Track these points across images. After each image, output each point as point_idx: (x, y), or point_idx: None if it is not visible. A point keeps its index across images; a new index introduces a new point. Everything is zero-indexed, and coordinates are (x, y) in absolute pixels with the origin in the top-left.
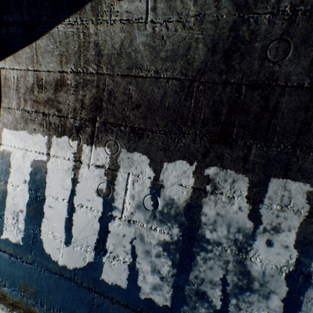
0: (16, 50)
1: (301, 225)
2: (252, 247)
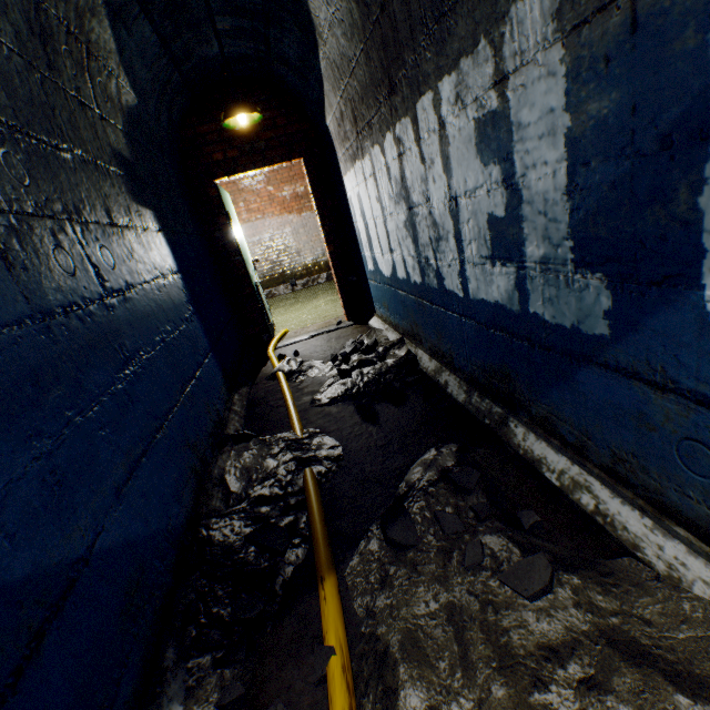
0: (324, 105)
1: (439, 145)
2: (430, 193)
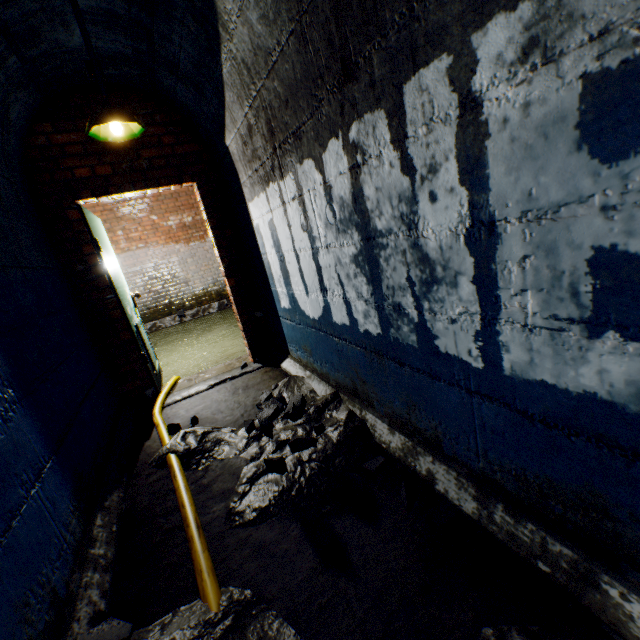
0: (224, 121)
1: (457, 140)
2: (419, 216)
